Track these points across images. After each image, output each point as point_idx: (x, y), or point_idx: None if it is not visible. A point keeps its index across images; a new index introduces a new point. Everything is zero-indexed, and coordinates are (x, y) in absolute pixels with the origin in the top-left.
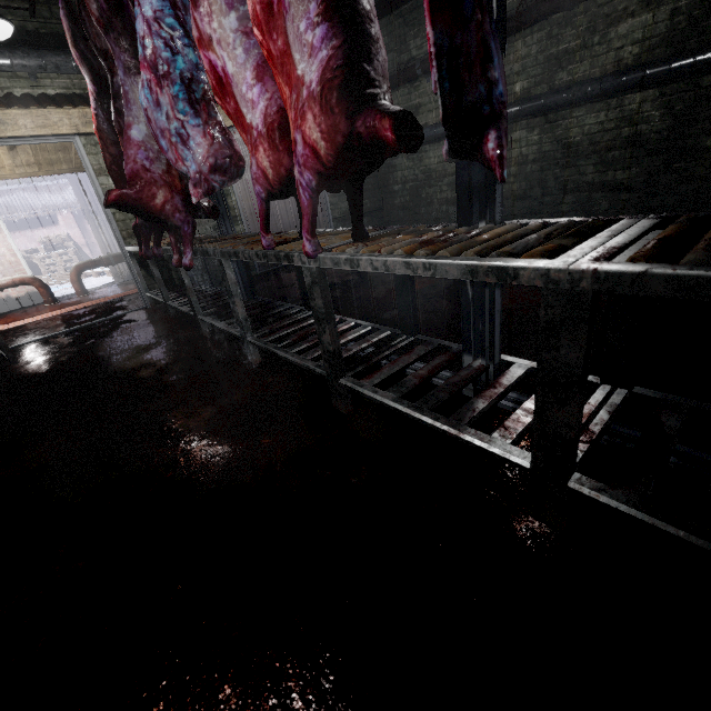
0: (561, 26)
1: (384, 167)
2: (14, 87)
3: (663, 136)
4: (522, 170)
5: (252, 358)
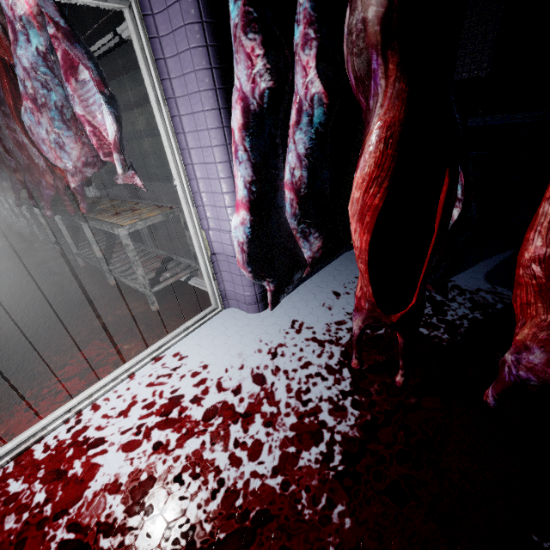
0: None
1: (130, 147)
2: None
3: None
4: None
5: (18, 227)
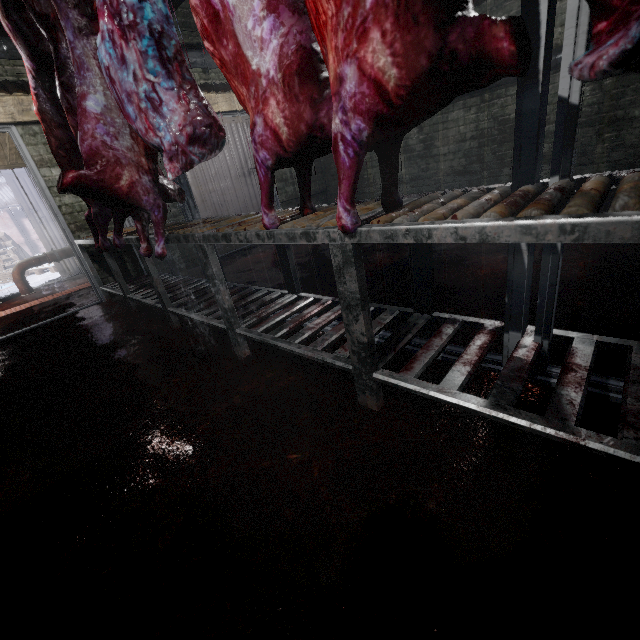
0: (492, 11)
1: None
2: None
3: (594, 108)
4: (461, 147)
5: (241, 350)
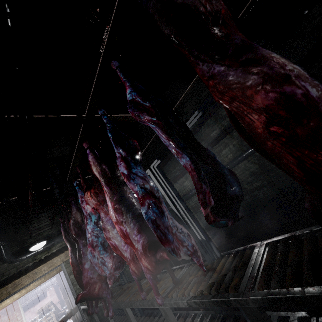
0: None
1: None
2: (42, 255)
3: (259, 169)
4: None
5: None
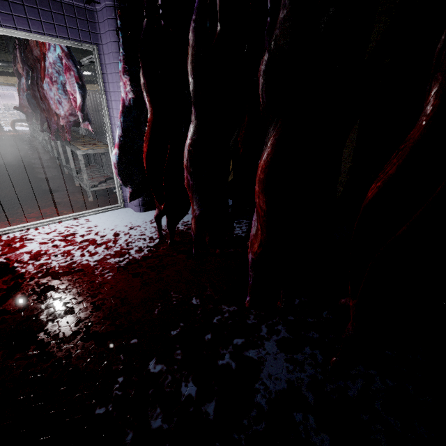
0: None
1: None
2: (0, 69)
3: None
4: None
5: (42, 146)
